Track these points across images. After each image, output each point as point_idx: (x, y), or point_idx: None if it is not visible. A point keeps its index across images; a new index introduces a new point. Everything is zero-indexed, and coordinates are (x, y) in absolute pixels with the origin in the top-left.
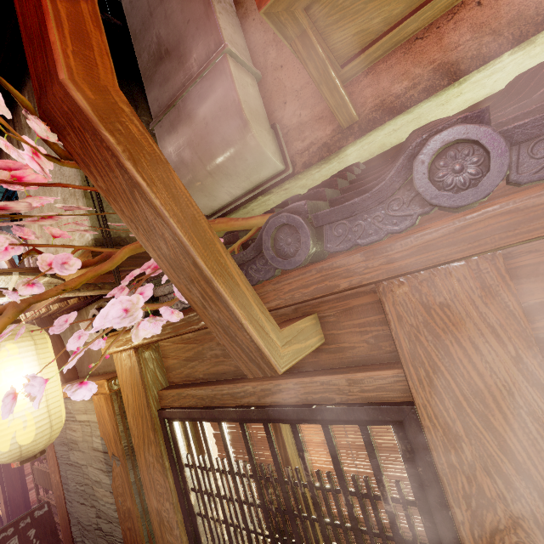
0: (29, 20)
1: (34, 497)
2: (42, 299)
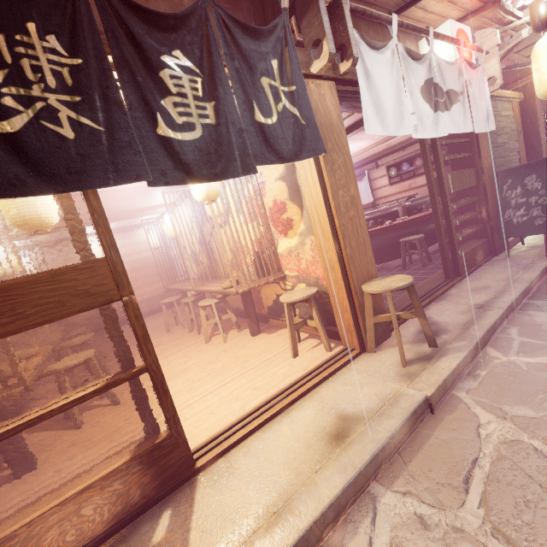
0: None
1: None
2: None
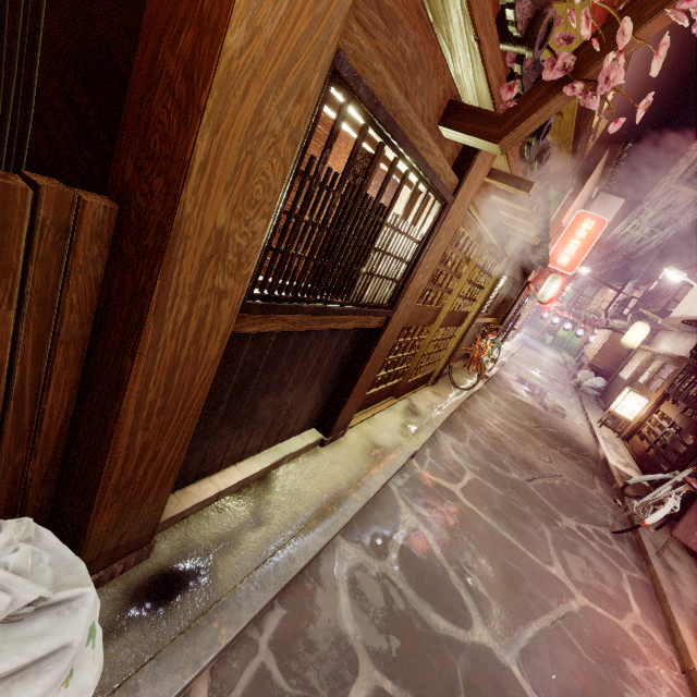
0: None
1: None
2: None
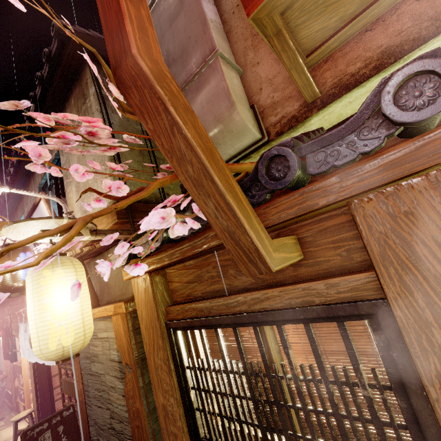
0: (110, 23)
1: (58, 407)
2: (101, 215)
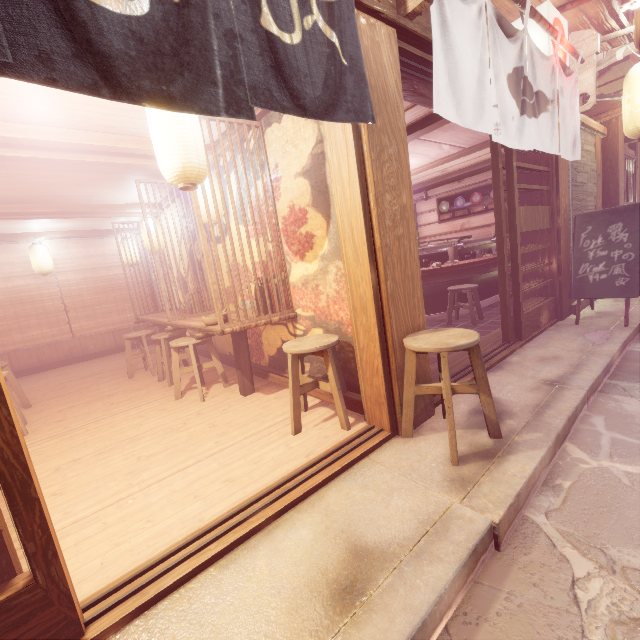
0: None
1: None
2: None
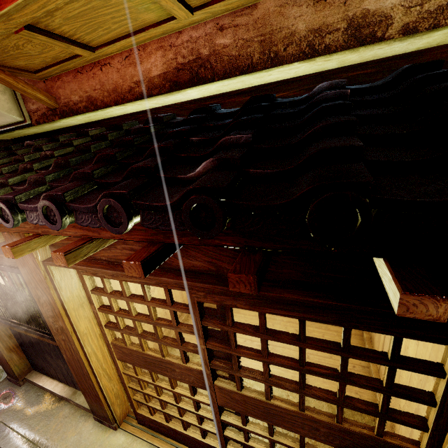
0: None
1: None
2: None
